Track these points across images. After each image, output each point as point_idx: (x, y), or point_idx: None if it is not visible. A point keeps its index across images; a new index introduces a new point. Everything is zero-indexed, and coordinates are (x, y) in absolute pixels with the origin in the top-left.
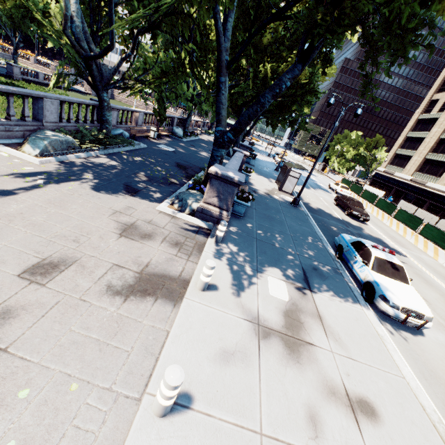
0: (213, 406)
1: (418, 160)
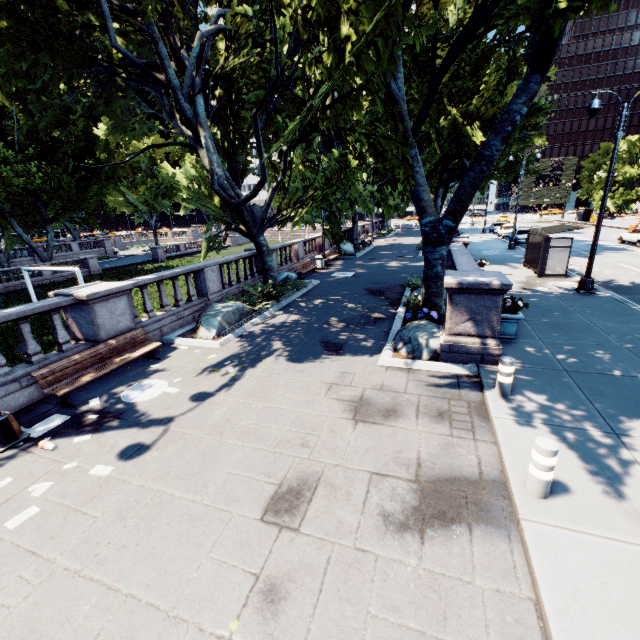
0: None
1: None
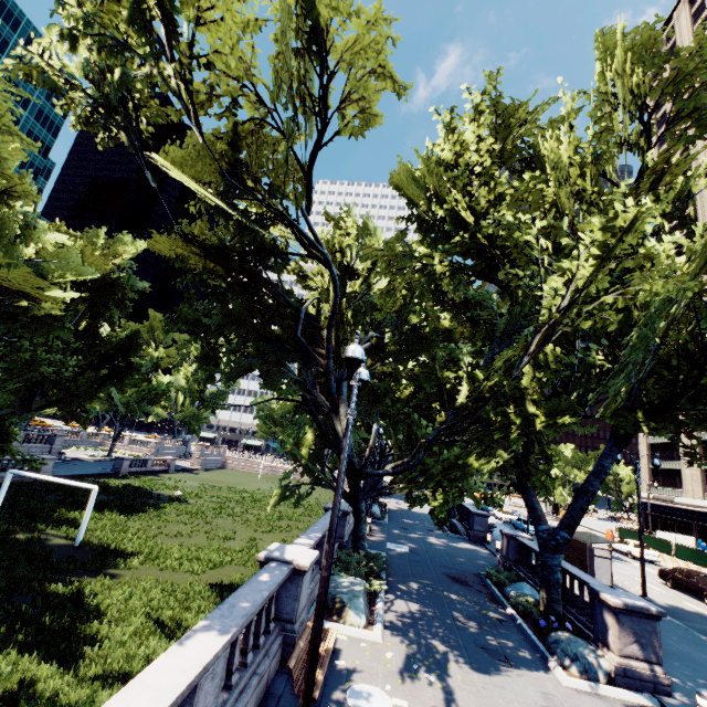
0: None
1: (694, 474)
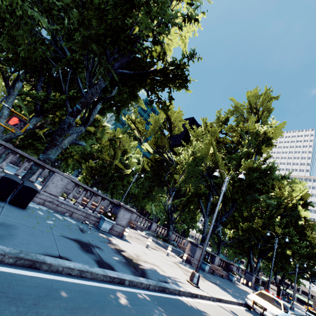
0: (154, 253)
1: None
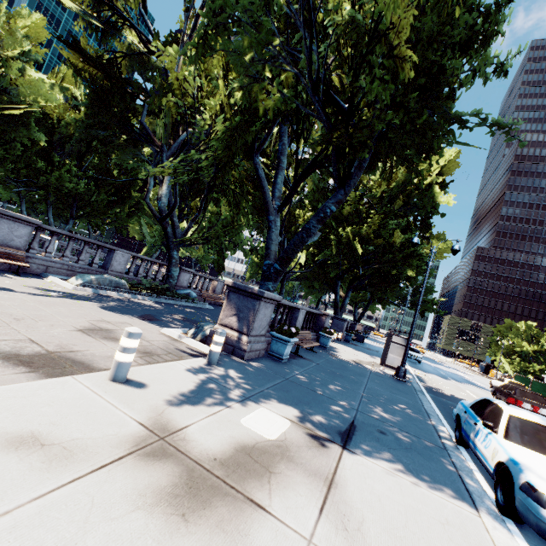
0: None
1: None
